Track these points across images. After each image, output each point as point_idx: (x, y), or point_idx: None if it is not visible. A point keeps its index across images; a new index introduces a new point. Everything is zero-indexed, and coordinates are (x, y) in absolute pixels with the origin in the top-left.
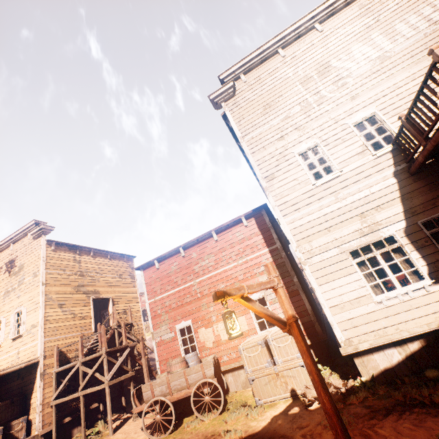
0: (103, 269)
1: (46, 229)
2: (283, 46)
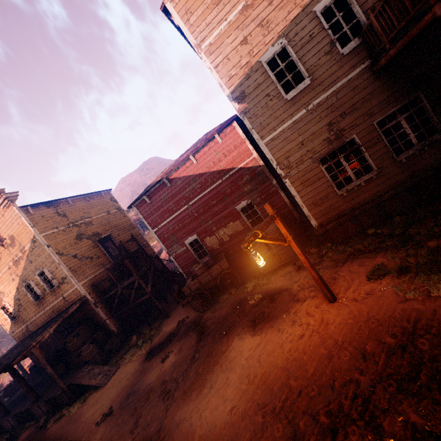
0: (89, 213)
1: (11, 197)
2: None
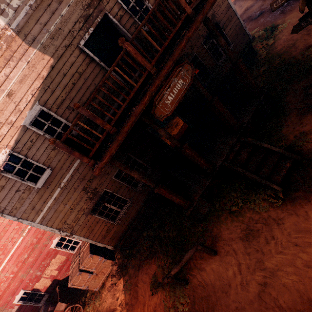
0: None
1: None
2: None
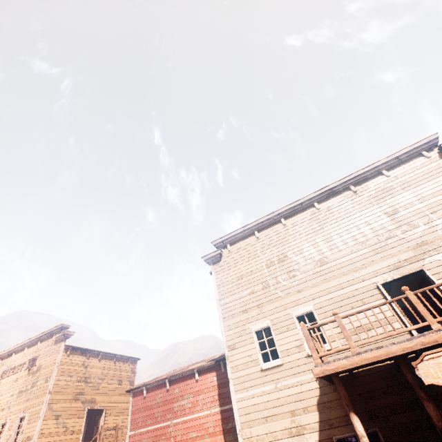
0: (105, 374)
1: (68, 334)
2: (258, 229)
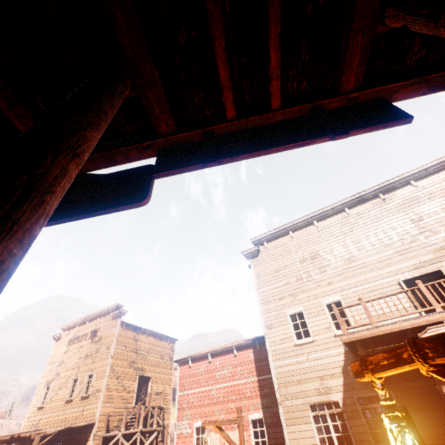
0: (151, 349)
1: (123, 312)
2: (293, 229)
